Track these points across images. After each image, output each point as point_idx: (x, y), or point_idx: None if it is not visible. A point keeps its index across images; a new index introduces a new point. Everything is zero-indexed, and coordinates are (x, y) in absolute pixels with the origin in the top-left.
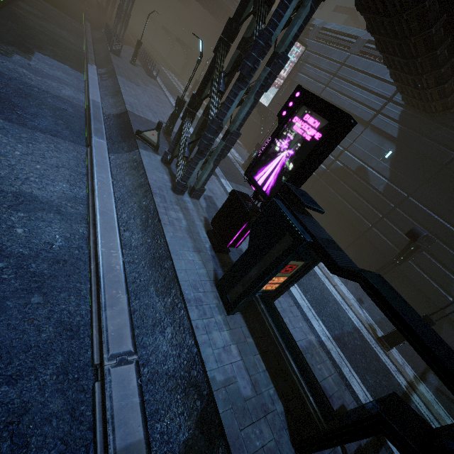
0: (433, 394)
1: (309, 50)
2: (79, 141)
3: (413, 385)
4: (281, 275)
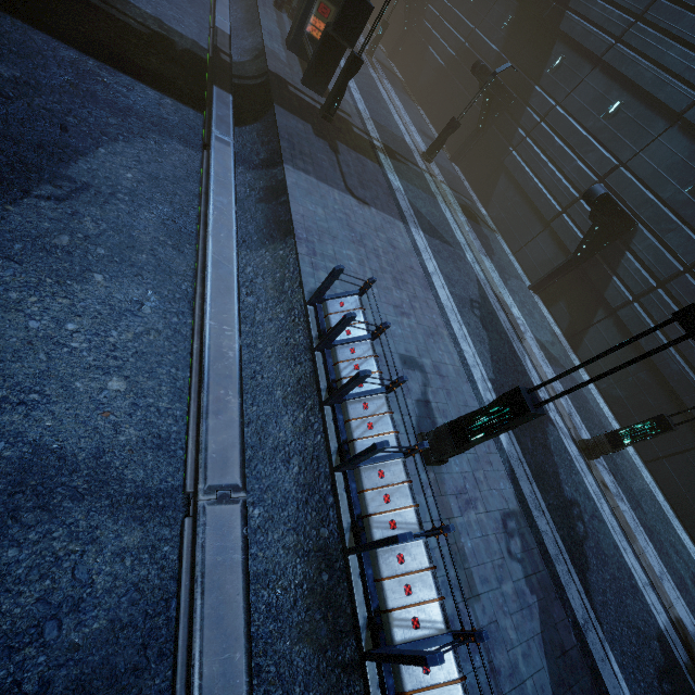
0: (453, 193)
1: None
2: None
3: (433, 176)
4: (321, 19)
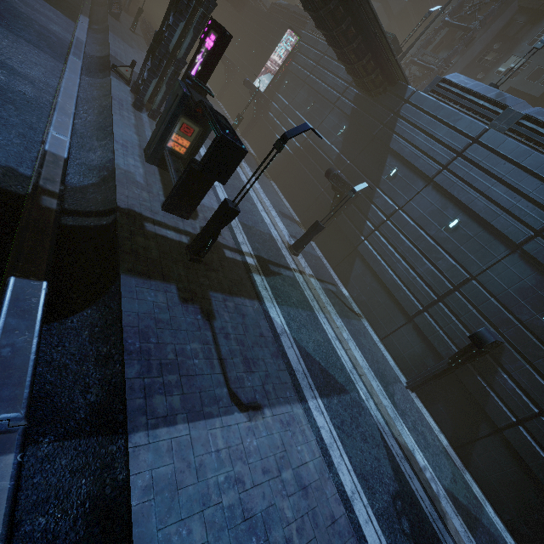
0: (321, 286)
1: (303, 41)
2: (58, 59)
3: (303, 272)
4: (184, 136)
